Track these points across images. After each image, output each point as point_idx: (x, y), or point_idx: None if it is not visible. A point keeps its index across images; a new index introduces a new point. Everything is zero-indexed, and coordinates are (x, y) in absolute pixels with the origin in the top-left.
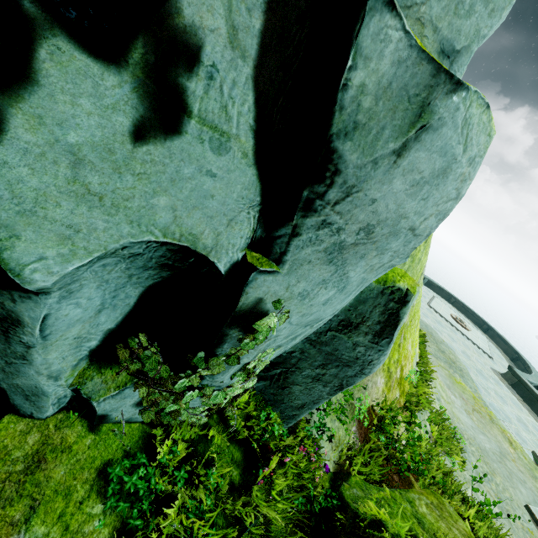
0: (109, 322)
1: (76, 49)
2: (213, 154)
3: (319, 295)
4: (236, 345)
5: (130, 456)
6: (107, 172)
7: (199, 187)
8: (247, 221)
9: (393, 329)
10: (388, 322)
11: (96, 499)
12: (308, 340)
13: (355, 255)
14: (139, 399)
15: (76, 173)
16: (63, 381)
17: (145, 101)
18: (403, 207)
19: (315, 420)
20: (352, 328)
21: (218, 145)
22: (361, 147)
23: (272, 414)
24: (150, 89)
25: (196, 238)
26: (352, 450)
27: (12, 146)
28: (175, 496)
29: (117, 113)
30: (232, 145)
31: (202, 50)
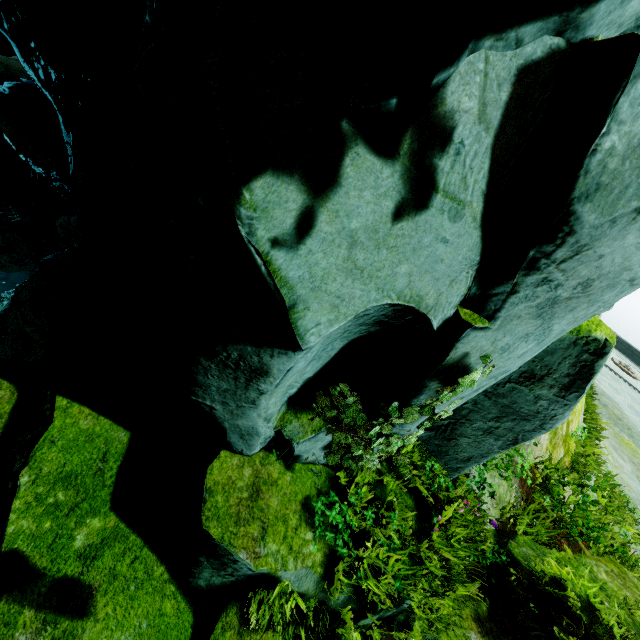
0: (310, 371)
1: (368, 152)
2: (449, 222)
3: (518, 348)
4: (432, 396)
5: (323, 494)
6: (370, 249)
7: (433, 253)
8: (465, 280)
9: (585, 383)
10: (579, 375)
11: (306, 528)
12: (482, 391)
13: (565, 308)
14: (326, 443)
15: (350, 253)
16: (271, 423)
17: (407, 185)
18: (630, 260)
19: (474, 475)
20: (535, 380)
21: (455, 214)
22: (601, 207)
23: (436, 465)
24: (412, 174)
25: (421, 299)
26: (514, 509)
27: (316, 237)
28: (366, 533)
29: (386, 199)
30: (465, 211)
31: (454, 130)
